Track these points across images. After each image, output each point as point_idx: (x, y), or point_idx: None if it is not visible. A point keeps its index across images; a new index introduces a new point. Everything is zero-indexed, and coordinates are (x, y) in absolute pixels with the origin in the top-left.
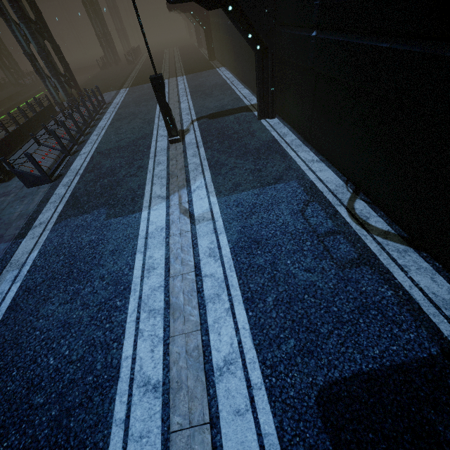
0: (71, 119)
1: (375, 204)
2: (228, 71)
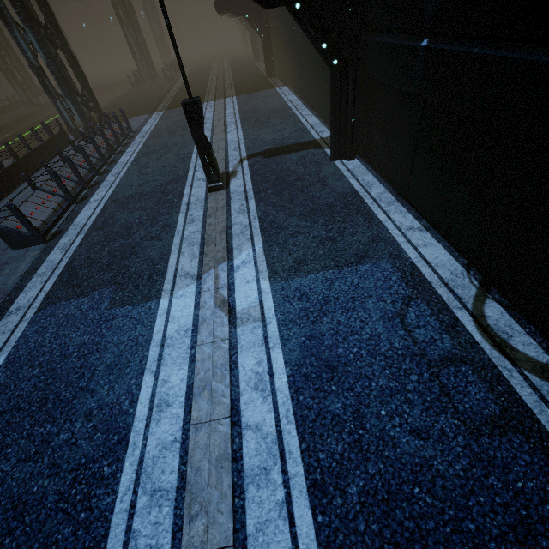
0: (81, 153)
1: (518, 311)
2: (291, 91)
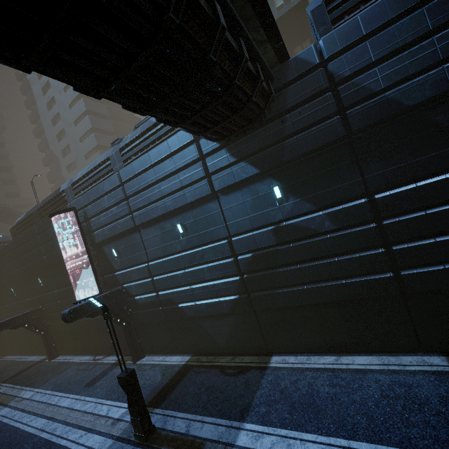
0: None
1: (101, 354)
2: (13, 355)
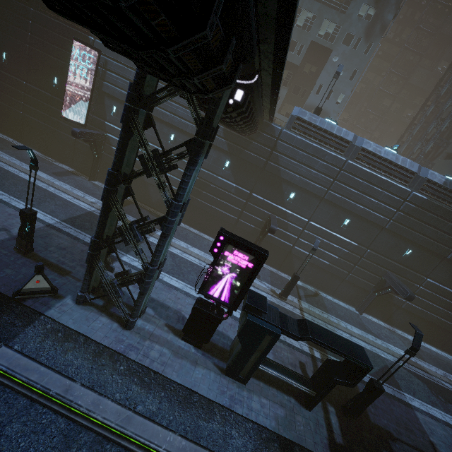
0: None
1: (51, 158)
2: None
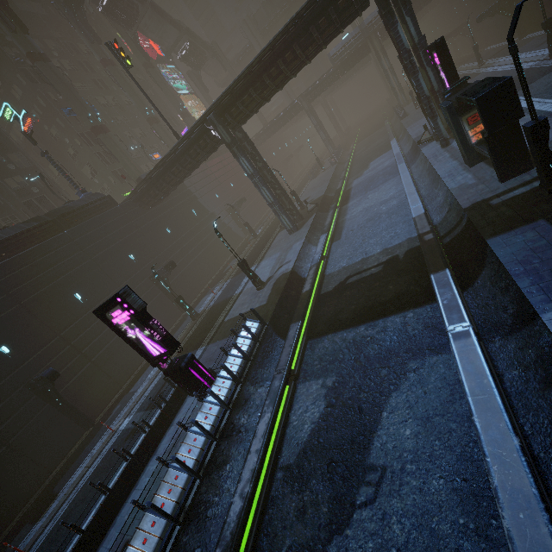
0: None
1: None
2: (493, 45)
